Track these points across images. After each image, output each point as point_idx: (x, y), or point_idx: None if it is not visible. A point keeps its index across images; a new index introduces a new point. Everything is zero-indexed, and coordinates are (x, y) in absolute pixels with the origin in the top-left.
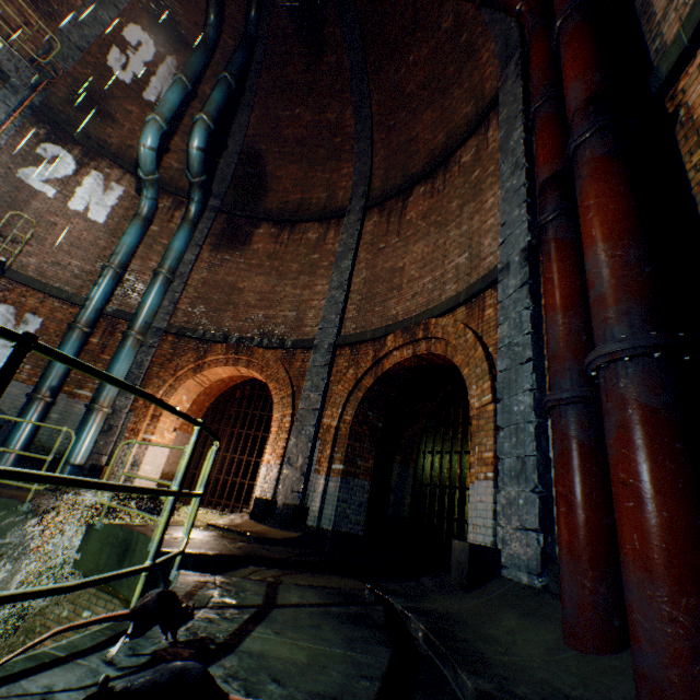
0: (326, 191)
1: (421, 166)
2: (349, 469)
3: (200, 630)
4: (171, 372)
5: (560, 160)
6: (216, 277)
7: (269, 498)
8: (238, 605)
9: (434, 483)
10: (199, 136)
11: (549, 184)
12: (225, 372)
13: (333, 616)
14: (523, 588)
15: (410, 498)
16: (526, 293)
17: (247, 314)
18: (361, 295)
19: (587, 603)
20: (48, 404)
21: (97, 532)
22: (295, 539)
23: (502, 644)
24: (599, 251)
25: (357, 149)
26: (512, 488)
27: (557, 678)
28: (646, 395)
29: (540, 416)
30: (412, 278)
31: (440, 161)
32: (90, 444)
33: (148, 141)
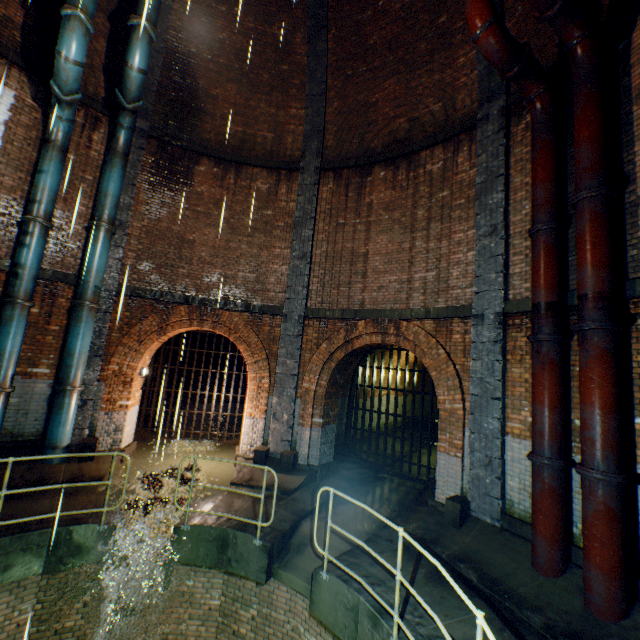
0: (272, 131)
1: (381, 144)
2: (325, 420)
3: (433, 636)
4: (135, 338)
5: (555, 292)
6: (159, 225)
7: (260, 445)
8: (404, 599)
9: (365, 409)
10: (141, 52)
11: (546, 309)
12: (186, 329)
13: (433, 580)
14: (490, 527)
15: (346, 418)
16: (499, 350)
17: (204, 272)
18: (324, 270)
19: (551, 559)
20: (9, 393)
21: (185, 532)
22: (303, 482)
23: (513, 577)
24: (596, 413)
25: (309, 90)
26: (481, 471)
27: (551, 599)
28: (611, 501)
29: (502, 434)
30: (378, 270)
31: (404, 153)
32: (71, 424)
33: (72, 52)
